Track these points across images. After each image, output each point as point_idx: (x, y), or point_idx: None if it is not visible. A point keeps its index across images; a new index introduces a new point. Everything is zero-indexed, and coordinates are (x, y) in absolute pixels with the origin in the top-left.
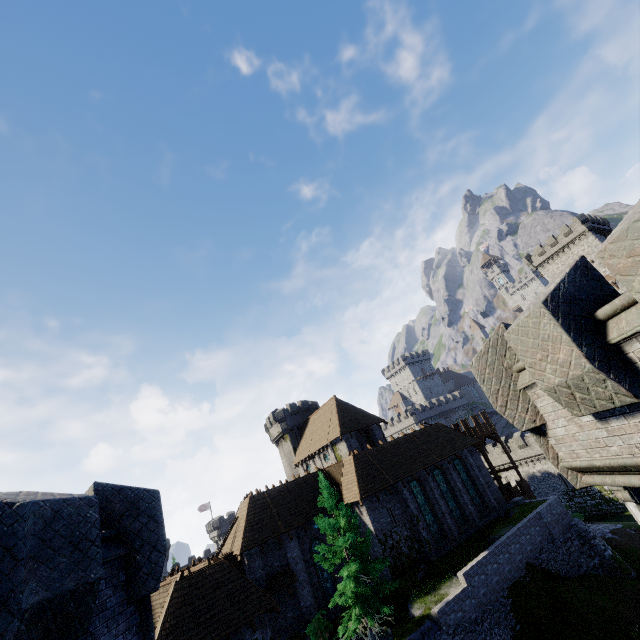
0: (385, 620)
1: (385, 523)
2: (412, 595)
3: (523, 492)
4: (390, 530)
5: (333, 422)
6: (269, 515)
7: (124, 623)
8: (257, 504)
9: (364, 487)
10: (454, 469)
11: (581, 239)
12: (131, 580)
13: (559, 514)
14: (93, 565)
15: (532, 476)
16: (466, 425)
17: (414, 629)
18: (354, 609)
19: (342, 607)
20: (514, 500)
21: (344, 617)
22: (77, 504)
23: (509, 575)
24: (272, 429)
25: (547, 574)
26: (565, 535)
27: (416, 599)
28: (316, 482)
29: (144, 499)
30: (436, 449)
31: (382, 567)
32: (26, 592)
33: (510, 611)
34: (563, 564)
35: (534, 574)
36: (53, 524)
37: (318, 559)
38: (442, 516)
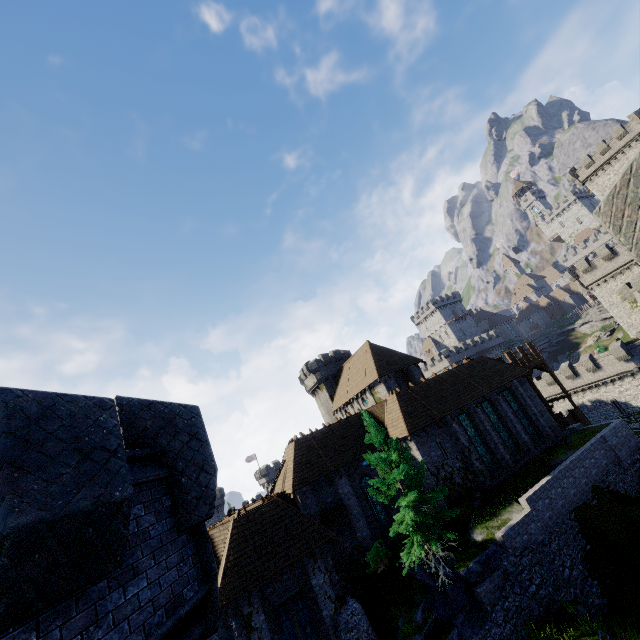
0: (446, 546)
1: (436, 456)
2: (471, 522)
3: (576, 420)
4: (441, 463)
5: (369, 366)
6: (316, 456)
7: (176, 554)
8: (303, 446)
9: (411, 423)
10: (504, 400)
11: (639, 140)
12: (178, 505)
13: (625, 437)
14: (117, 481)
15: (581, 406)
16: (512, 357)
17: (478, 553)
18: (415, 536)
19: (399, 536)
20: (570, 427)
21: (402, 545)
22: (81, 403)
23: (575, 498)
24: (307, 381)
25: (616, 495)
26: (633, 457)
27: (476, 525)
28: (359, 422)
29: (181, 415)
30: (483, 382)
31: (441, 496)
32: (2, 511)
33: (578, 532)
34: (632, 485)
35: (602, 496)
36: (43, 423)
37: (372, 492)
38: (495, 447)
